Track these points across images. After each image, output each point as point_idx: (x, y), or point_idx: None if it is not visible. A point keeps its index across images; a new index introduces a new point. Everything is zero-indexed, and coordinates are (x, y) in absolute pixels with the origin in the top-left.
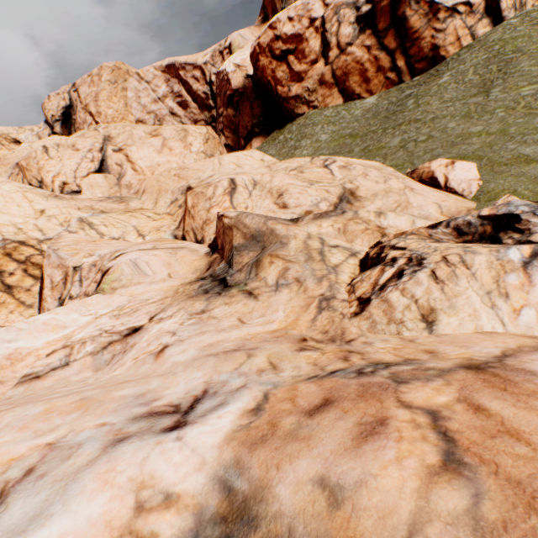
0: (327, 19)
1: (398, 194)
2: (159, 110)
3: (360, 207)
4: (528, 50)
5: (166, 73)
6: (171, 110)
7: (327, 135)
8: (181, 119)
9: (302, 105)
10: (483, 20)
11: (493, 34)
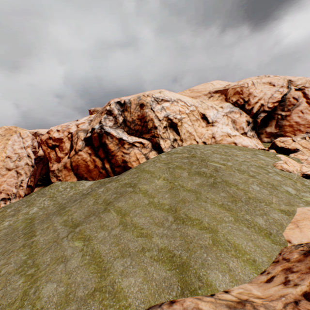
0: (74, 135)
1: None
2: (22, 153)
3: None
4: (138, 188)
5: (34, 135)
6: (29, 154)
7: (37, 209)
8: (32, 160)
9: (54, 177)
10: (153, 151)
11: (147, 163)
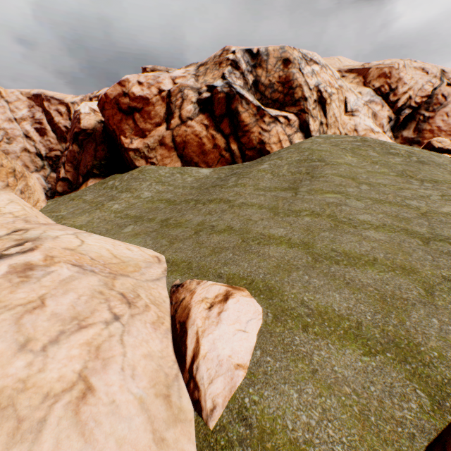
0: (173, 93)
1: (14, 429)
2: (12, 129)
3: None
4: (330, 162)
5: (32, 100)
6: (27, 133)
7: (150, 193)
8: (35, 144)
9: (141, 158)
10: (298, 133)
11: (305, 144)
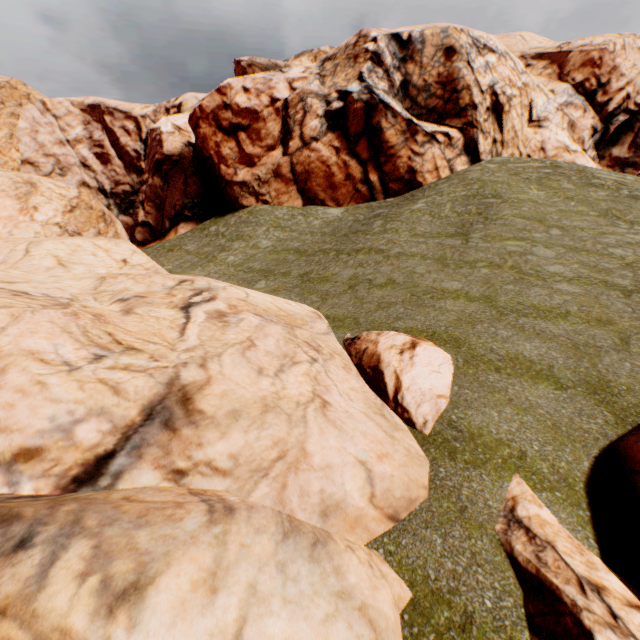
0: (291, 103)
1: (288, 419)
2: (65, 155)
3: (192, 442)
4: (509, 198)
5: (87, 113)
6: (85, 160)
7: (270, 242)
8: (96, 175)
9: (249, 195)
10: (462, 157)
11: (472, 173)
